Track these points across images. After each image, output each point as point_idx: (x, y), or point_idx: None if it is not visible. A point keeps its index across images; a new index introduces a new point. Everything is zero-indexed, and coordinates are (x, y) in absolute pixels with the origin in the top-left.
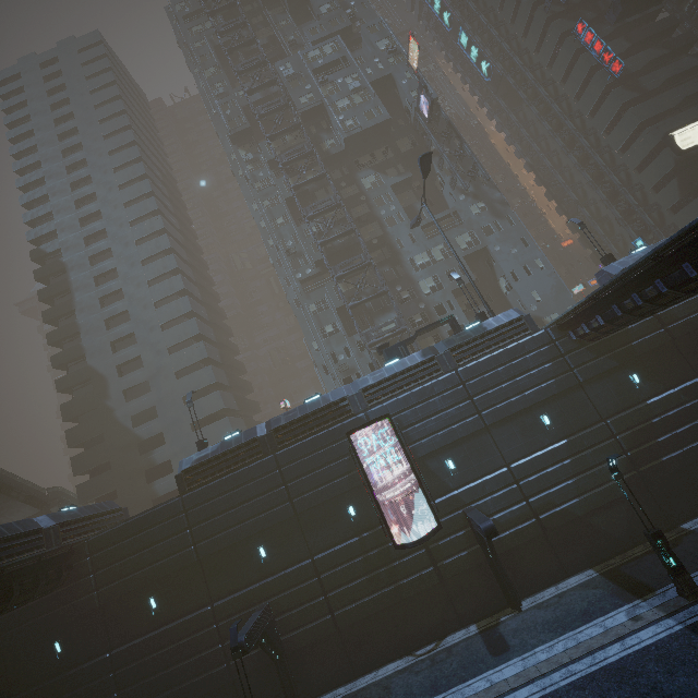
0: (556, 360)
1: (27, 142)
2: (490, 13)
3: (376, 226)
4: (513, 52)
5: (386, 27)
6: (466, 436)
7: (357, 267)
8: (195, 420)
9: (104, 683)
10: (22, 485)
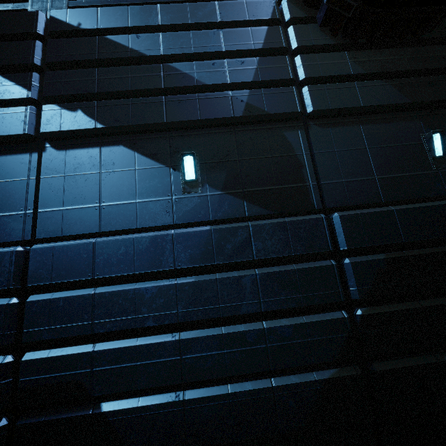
0: (273, 55)
1: None
2: None
3: None
4: None
5: None
6: None
7: None
8: None
9: None
10: None
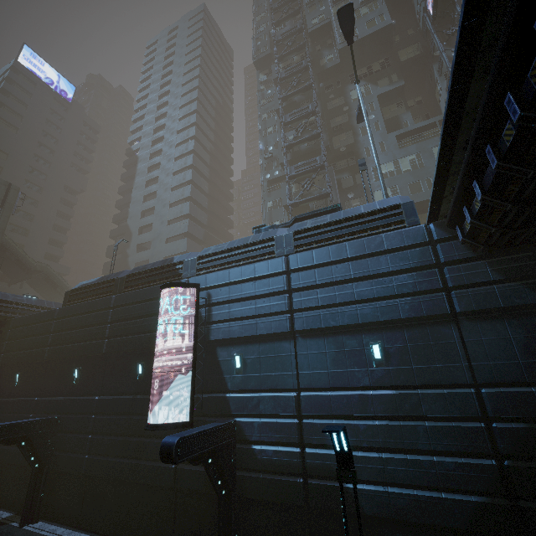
0: (426, 270)
1: (147, 82)
2: None
3: (350, 135)
4: None
5: None
6: (265, 335)
7: (309, 168)
8: None
9: None
10: (66, 286)
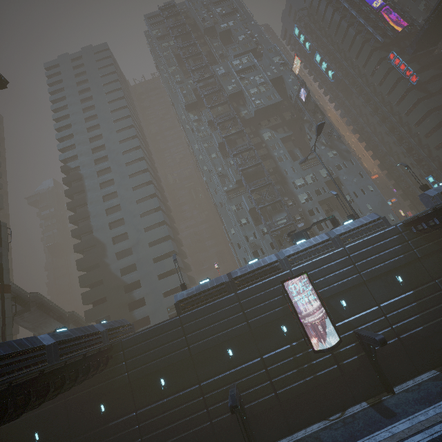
0: (403, 244)
1: (62, 103)
2: (335, 45)
3: (272, 161)
4: (349, 67)
5: (278, 50)
6: (352, 286)
7: (263, 185)
8: (160, 273)
9: (132, 431)
10: (55, 309)
